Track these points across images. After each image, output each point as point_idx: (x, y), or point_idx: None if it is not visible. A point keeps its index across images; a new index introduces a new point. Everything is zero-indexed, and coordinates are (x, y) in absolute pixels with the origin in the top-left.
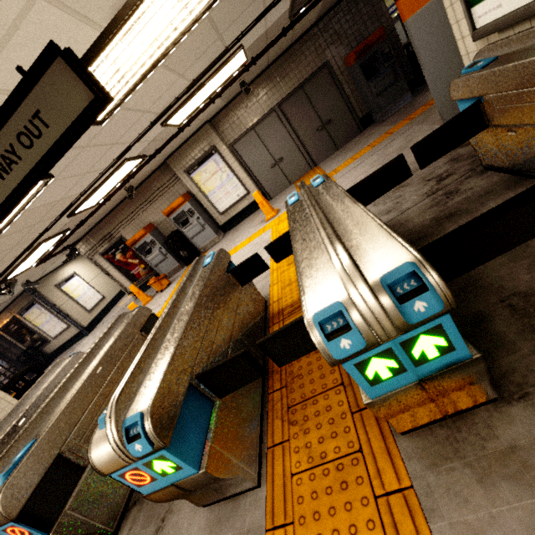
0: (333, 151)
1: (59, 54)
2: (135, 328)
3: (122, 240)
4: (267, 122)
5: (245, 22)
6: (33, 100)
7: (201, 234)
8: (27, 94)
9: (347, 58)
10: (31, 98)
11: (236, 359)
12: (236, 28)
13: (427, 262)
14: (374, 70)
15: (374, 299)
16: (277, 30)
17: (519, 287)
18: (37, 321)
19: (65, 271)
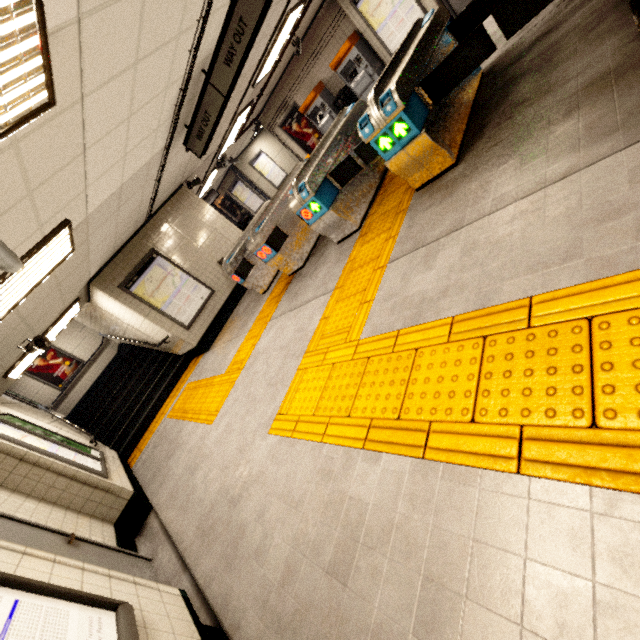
0: None
1: None
2: None
3: (296, 107)
4: None
5: None
6: (238, 11)
7: (369, 88)
8: (235, 7)
9: None
10: (237, 9)
11: (345, 161)
12: None
13: (394, 88)
14: None
15: (375, 109)
16: None
17: (517, 98)
18: (241, 197)
19: (253, 149)
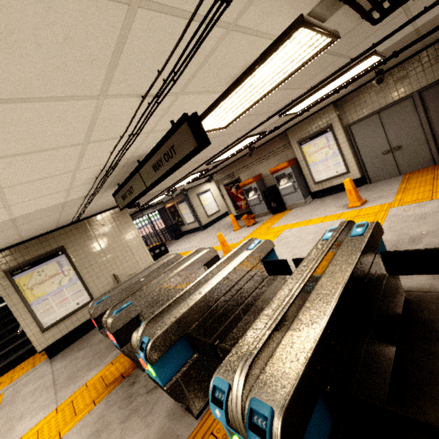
0: None
1: (186, 121)
2: (202, 261)
3: (238, 180)
4: (397, 108)
5: (378, 36)
6: (172, 140)
7: (291, 195)
8: (170, 137)
9: None
10: (172, 139)
11: (207, 344)
12: (365, 44)
13: (280, 421)
14: None
15: (240, 408)
16: (438, 21)
17: None
18: (182, 211)
19: (205, 186)
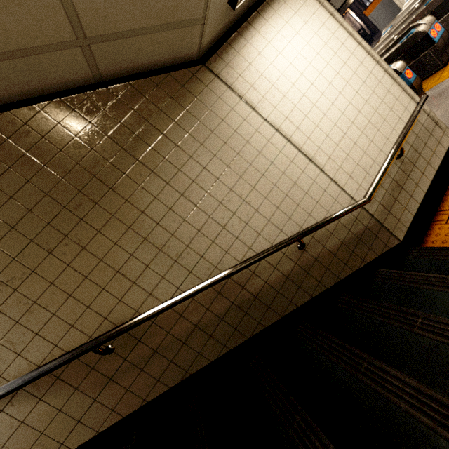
0: None
1: None
2: None
3: None
4: None
5: None
6: None
7: None
8: None
9: None
10: None
11: None
12: None
13: None
14: None
15: None
16: None
17: None
18: None
19: None
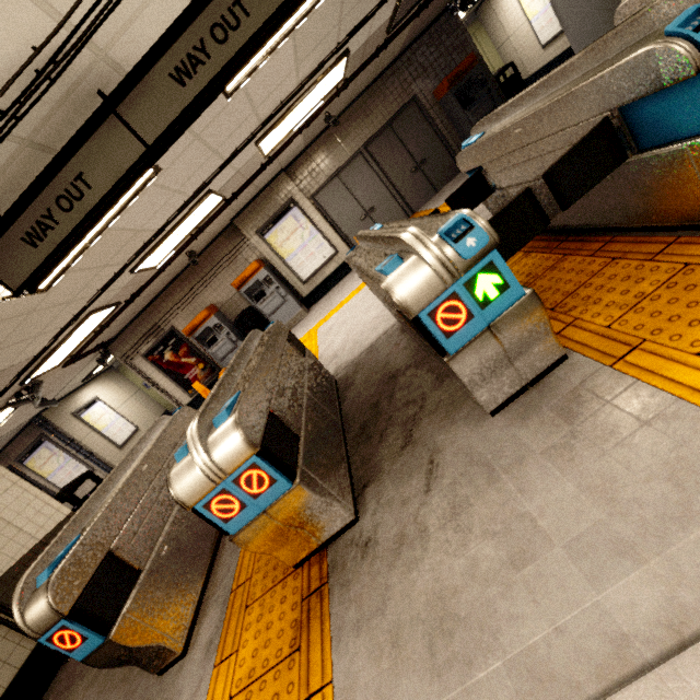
0: (432, 195)
1: None
2: (282, 336)
3: (173, 332)
4: (352, 167)
5: (360, 13)
6: None
7: (281, 309)
8: None
9: (437, 90)
10: None
11: (520, 201)
12: (352, 19)
13: None
14: (469, 99)
15: None
16: (373, 47)
17: None
18: (44, 469)
19: (84, 395)
